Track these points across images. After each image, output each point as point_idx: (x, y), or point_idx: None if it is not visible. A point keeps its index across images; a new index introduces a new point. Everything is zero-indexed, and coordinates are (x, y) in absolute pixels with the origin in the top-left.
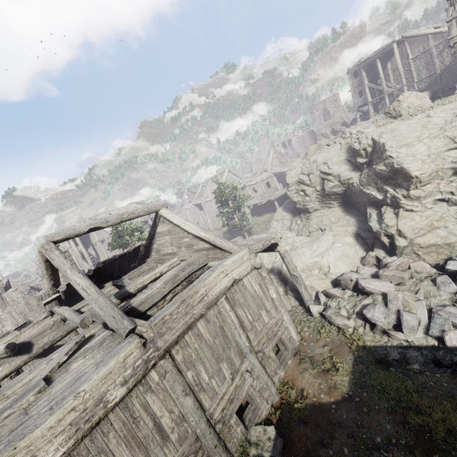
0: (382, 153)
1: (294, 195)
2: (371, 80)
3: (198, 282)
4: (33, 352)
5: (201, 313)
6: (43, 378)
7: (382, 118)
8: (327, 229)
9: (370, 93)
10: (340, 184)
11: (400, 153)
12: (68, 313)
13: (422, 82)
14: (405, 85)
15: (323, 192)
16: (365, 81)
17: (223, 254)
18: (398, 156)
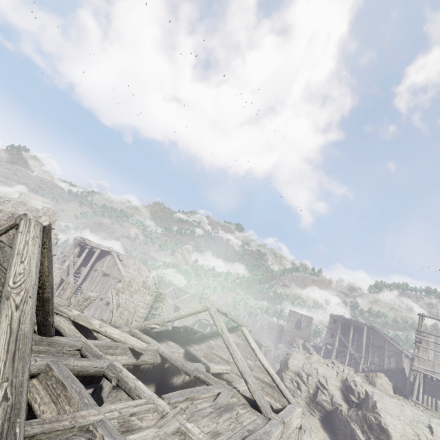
0: (373, 407)
1: (288, 380)
2: (343, 333)
3: (291, 410)
4: (138, 360)
5: (290, 435)
6: (226, 404)
7: (362, 376)
8: (307, 432)
9: (338, 341)
10: (331, 403)
11: (387, 417)
12: (167, 349)
13: (373, 364)
14: (363, 357)
15: (313, 397)
16: (339, 330)
17: (280, 397)
18: (385, 419)
